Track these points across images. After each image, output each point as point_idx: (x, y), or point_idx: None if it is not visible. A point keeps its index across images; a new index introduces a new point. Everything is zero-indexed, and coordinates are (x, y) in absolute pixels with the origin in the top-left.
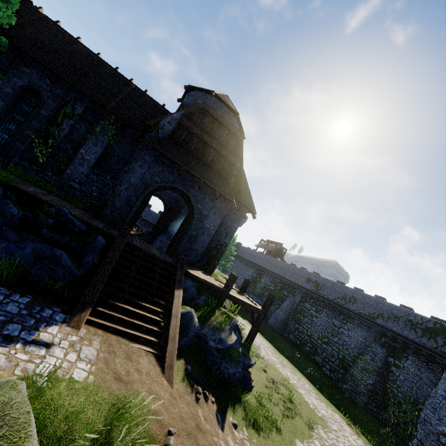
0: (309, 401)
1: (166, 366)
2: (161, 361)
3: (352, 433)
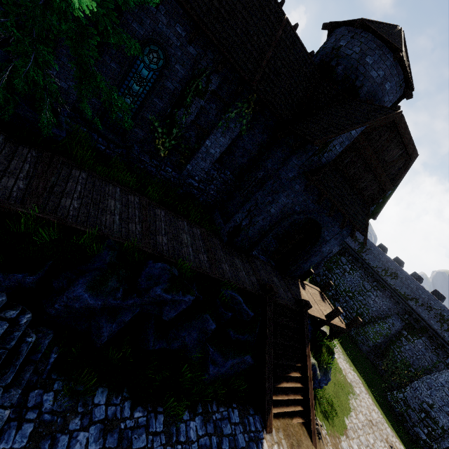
0: (342, 367)
1: (312, 433)
2: (306, 426)
3: (366, 391)
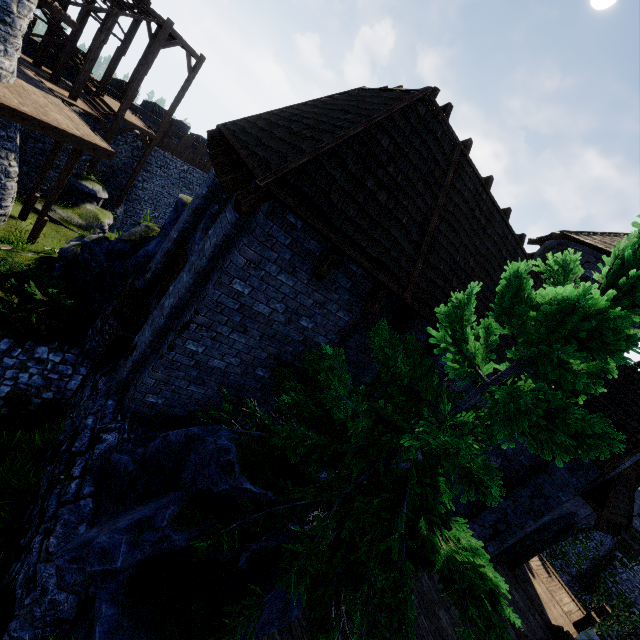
0: None
1: None
2: None
3: None
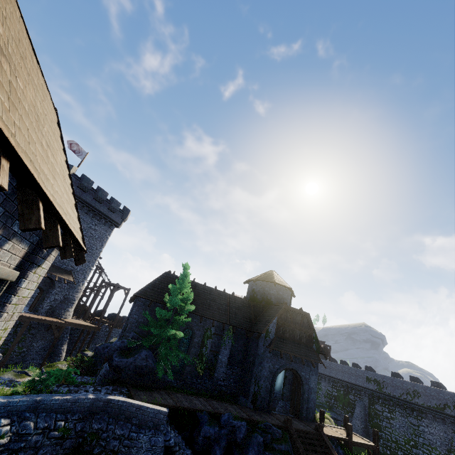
0: None
1: None
2: None
3: None
